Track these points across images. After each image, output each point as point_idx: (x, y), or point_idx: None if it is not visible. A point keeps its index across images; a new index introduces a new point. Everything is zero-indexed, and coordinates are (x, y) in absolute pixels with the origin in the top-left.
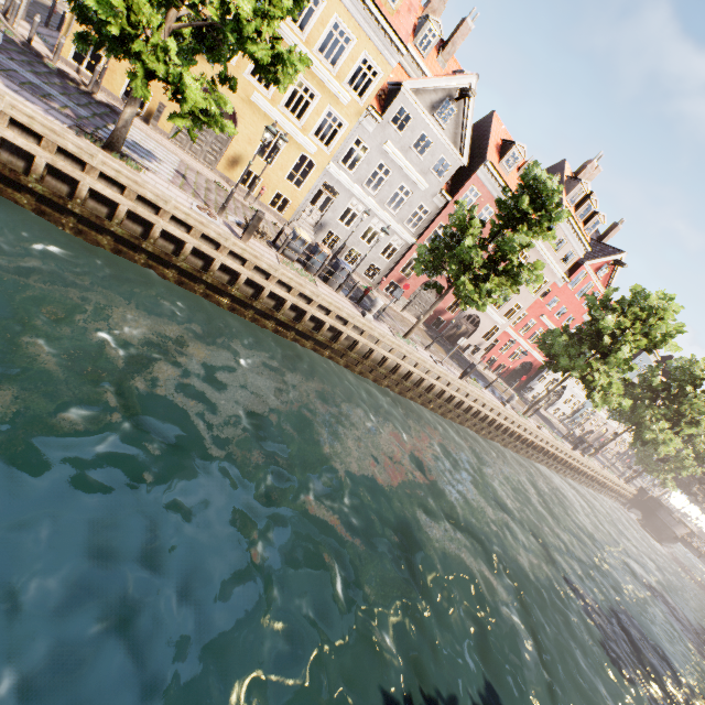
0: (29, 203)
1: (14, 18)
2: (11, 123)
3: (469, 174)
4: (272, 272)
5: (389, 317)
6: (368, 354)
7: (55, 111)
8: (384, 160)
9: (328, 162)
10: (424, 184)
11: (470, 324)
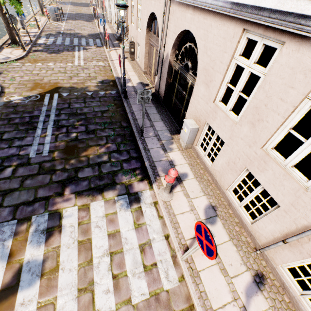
0: None
1: None
2: None
3: None
4: None
5: None
6: None
7: None
8: None
9: None
10: None
11: None
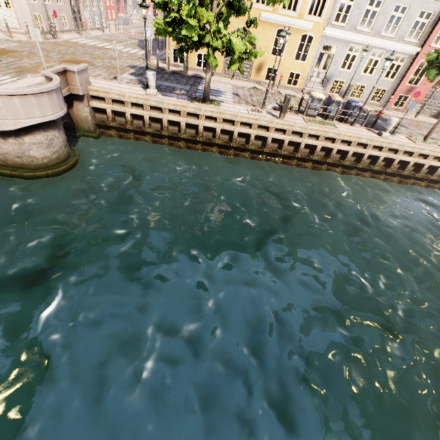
0: (183, 145)
1: (150, 58)
2: (169, 112)
3: None
4: (303, 131)
5: (403, 127)
6: (389, 163)
7: (180, 95)
8: None
9: (323, 28)
10: None
11: None
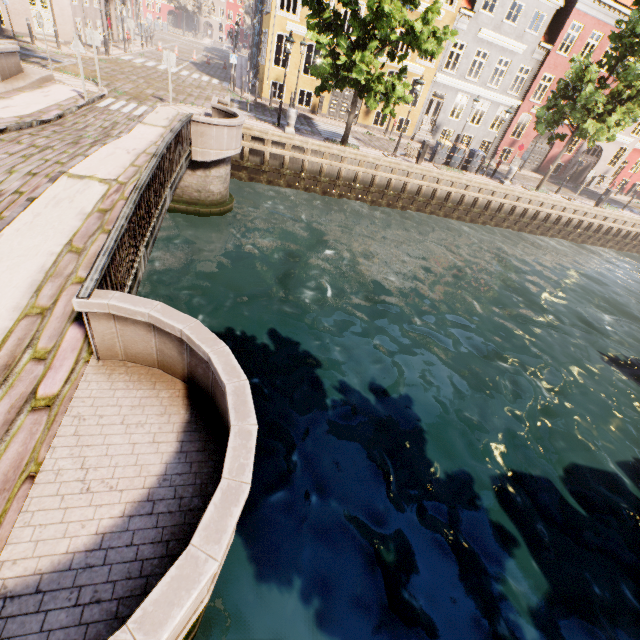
0: (319, 190)
1: (243, 90)
2: (310, 153)
3: (567, 12)
4: (440, 177)
5: (514, 179)
6: (511, 211)
7: (313, 136)
8: (480, 46)
9: (434, 74)
10: (521, 47)
11: (591, 156)
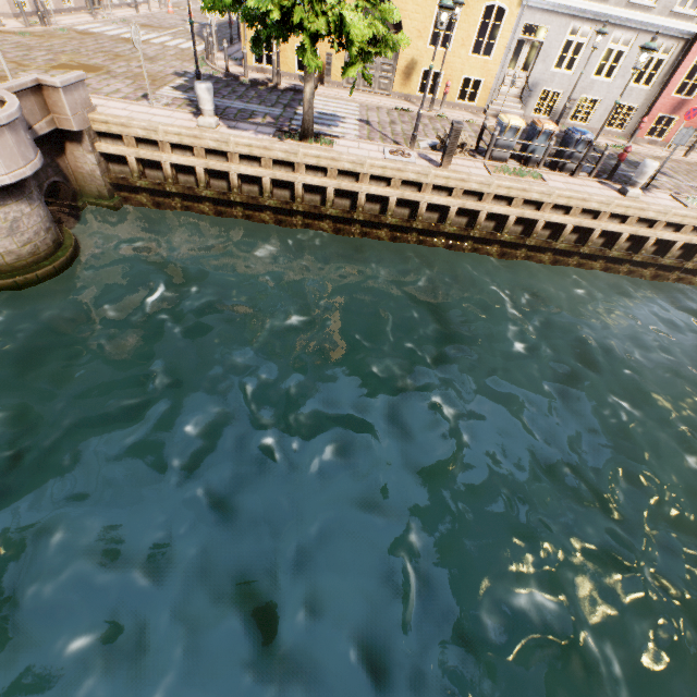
0: (270, 218)
1: (213, 56)
2: (240, 159)
3: None
4: (484, 190)
5: (664, 176)
6: (638, 245)
7: (260, 127)
8: None
9: None
10: None
11: None
